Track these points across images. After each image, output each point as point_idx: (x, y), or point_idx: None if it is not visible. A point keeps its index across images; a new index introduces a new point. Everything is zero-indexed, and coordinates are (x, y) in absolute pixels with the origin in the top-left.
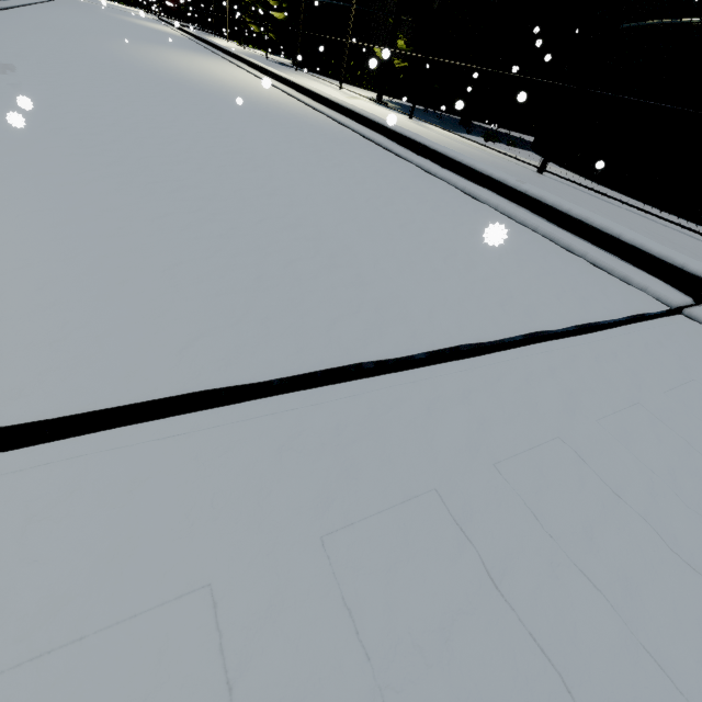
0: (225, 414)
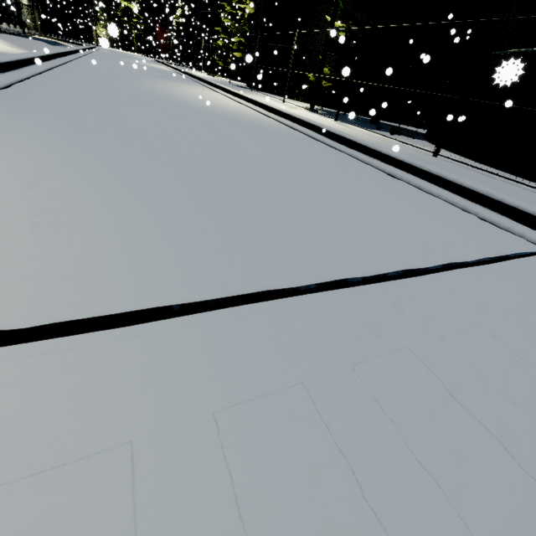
0: (281, 303)
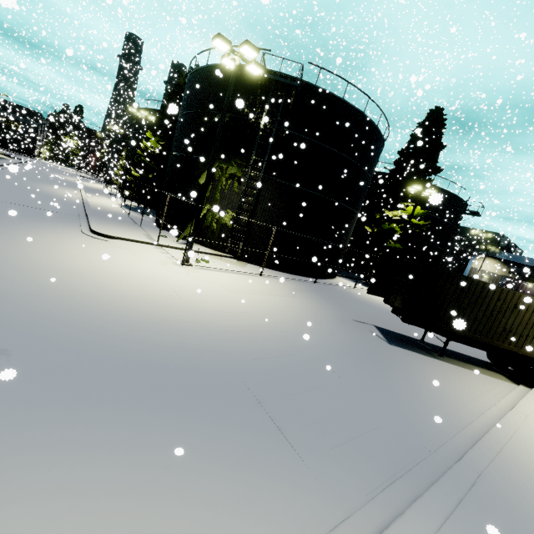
0: None
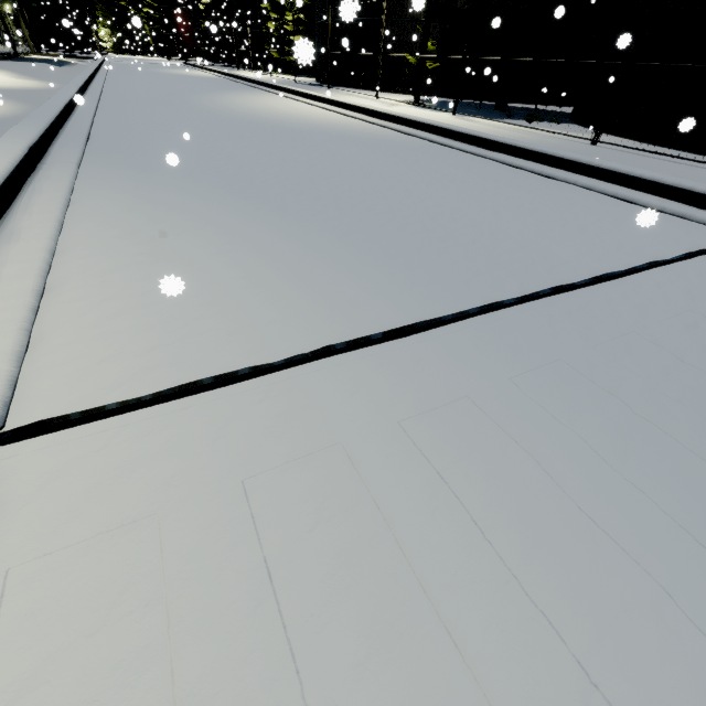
0: (512, 310)
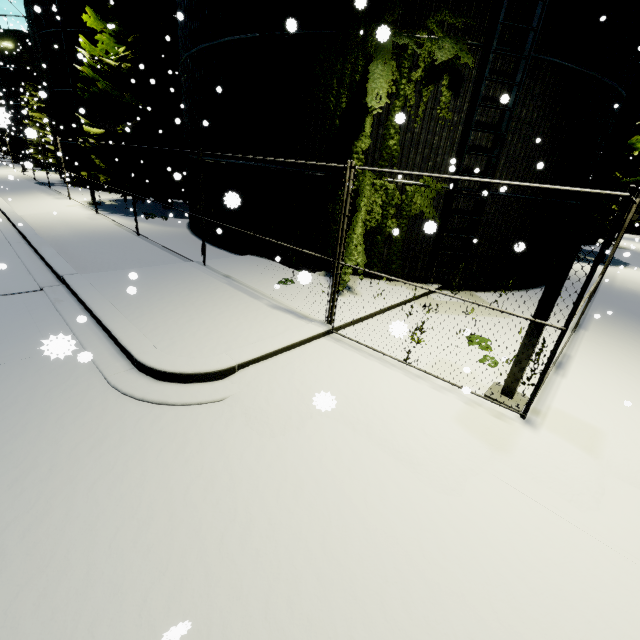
0: None
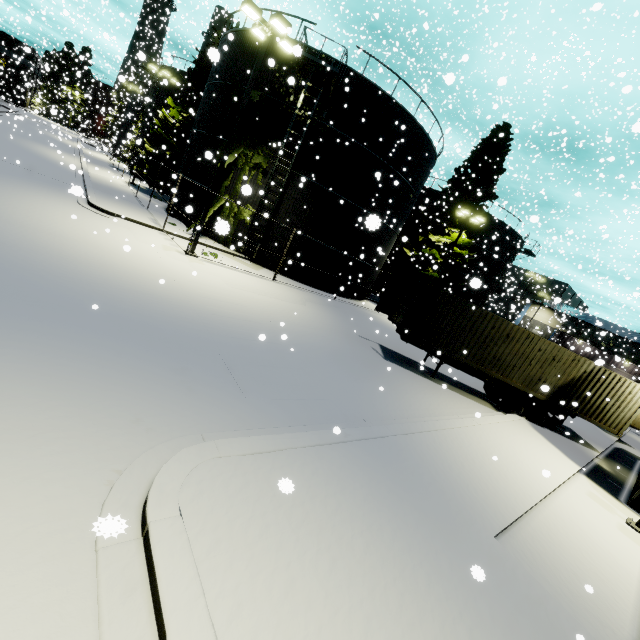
0: None
